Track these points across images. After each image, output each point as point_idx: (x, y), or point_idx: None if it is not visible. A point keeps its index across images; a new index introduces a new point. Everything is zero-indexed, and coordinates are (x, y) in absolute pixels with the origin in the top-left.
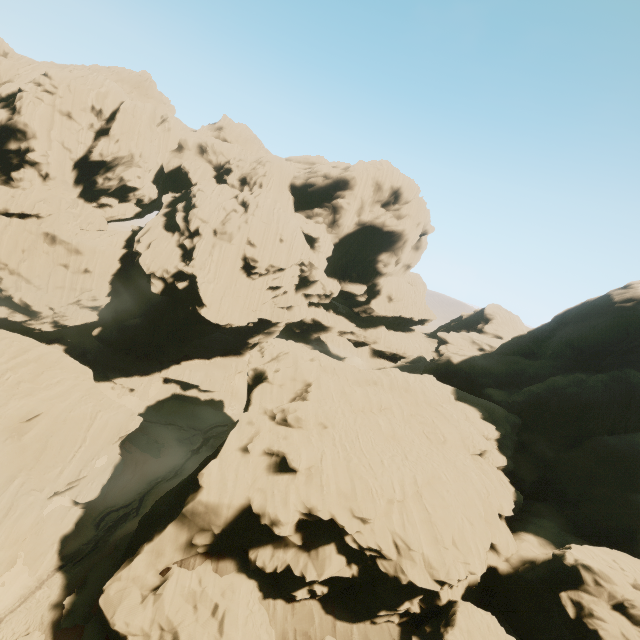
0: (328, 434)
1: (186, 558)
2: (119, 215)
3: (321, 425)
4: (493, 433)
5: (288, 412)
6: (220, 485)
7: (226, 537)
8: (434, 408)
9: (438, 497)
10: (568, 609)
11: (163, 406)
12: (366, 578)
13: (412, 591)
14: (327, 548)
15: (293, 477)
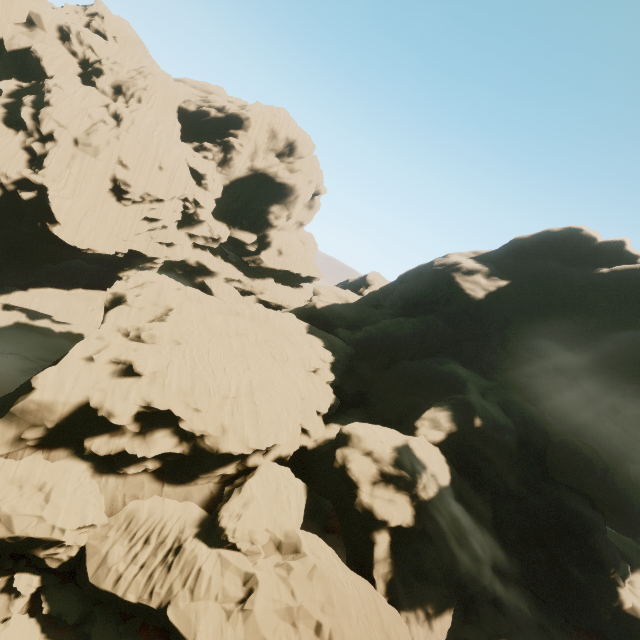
0: (180, 348)
1: (14, 451)
2: None
3: (175, 342)
4: (329, 357)
5: (143, 330)
6: (57, 386)
7: (61, 431)
8: (286, 337)
9: (267, 395)
10: (339, 458)
11: (2, 334)
12: (195, 453)
13: (232, 459)
14: (162, 432)
15: (137, 380)
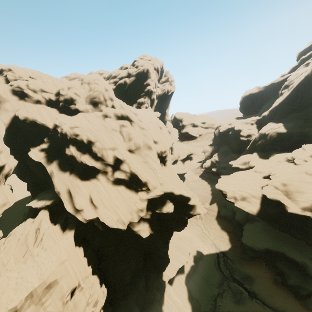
0: None
1: None
2: (1, 207)
3: None
4: None
5: None
6: None
7: None
8: None
9: None
10: None
11: (194, 298)
12: None
13: None
14: None
15: None
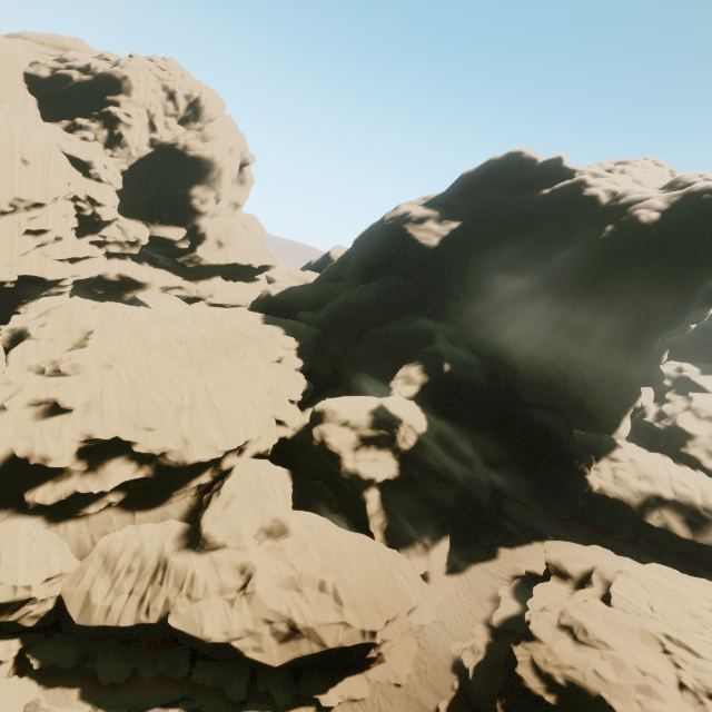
0: (112, 371)
1: None
2: None
3: (106, 366)
4: (292, 343)
5: (61, 362)
6: None
7: None
8: (240, 333)
9: (228, 396)
10: (316, 436)
11: None
12: (160, 472)
13: (204, 468)
14: (115, 462)
15: (68, 416)
